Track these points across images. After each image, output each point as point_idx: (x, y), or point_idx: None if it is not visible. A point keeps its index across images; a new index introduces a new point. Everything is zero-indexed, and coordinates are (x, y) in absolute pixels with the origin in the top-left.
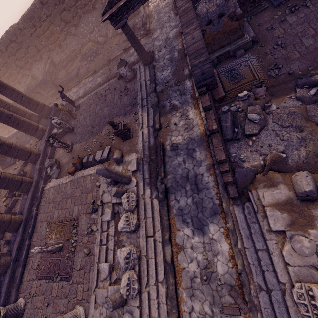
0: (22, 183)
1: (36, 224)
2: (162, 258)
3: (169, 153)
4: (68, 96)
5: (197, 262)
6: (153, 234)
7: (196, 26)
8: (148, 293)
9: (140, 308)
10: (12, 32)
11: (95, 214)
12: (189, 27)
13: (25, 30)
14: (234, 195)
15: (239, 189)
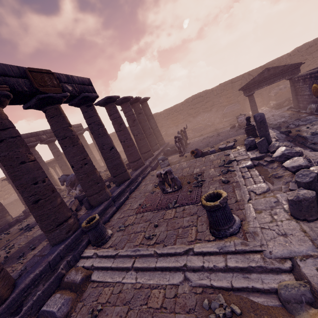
0: (140, 159)
1: (138, 187)
2: None
3: (311, 136)
4: None
5: None
6: None
7: None
8: None
9: None
10: (155, 114)
11: (228, 165)
12: None
13: (163, 114)
14: None
15: None
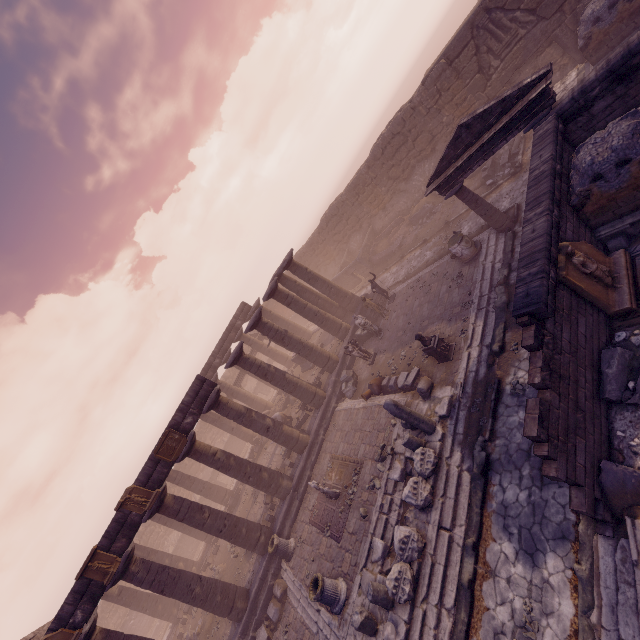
0: (315, 396)
1: (320, 453)
2: (456, 573)
3: (507, 399)
4: (385, 278)
5: (511, 609)
6: (451, 528)
7: (543, 209)
8: (425, 613)
9: (409, 628)
10: (334, 207)
11: (381, 465)
12: (534, 210)
13: (348, 200)
14: (579, 508)
15: (614, 506)
